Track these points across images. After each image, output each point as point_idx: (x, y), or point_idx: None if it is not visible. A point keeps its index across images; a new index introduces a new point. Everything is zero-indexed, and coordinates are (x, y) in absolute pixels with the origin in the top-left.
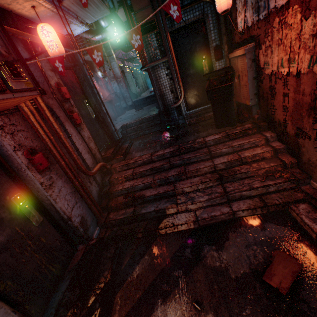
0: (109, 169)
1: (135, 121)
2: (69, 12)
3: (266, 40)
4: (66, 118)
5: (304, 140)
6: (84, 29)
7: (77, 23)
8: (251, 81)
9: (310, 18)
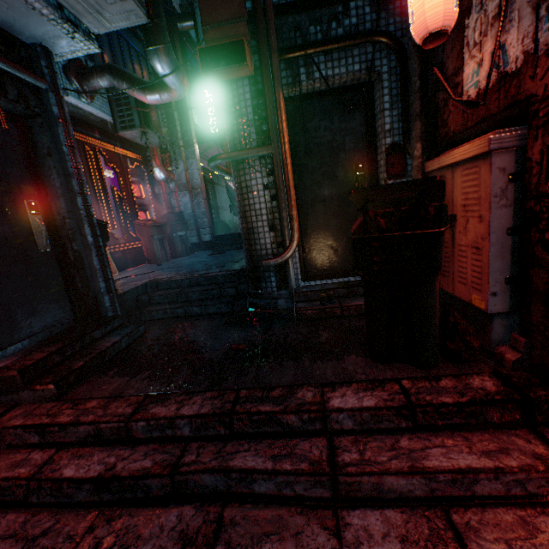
0: None
1: (181, 277)
2: None
3: None
4: None
5: None
6: (85, 46)
7: (52, 14)
8: (499, 239)
9: None
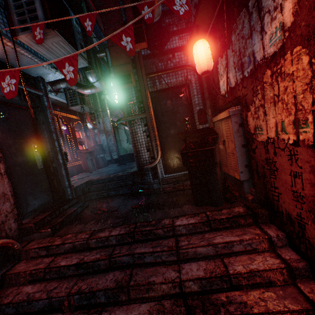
0: (17, 251)
1: (104, 177)
2: (36, 54)
3: (256, 99)
4: None
5: None
6: (59, 76)
7: (47, 66)
8: (239, 149)
9: None
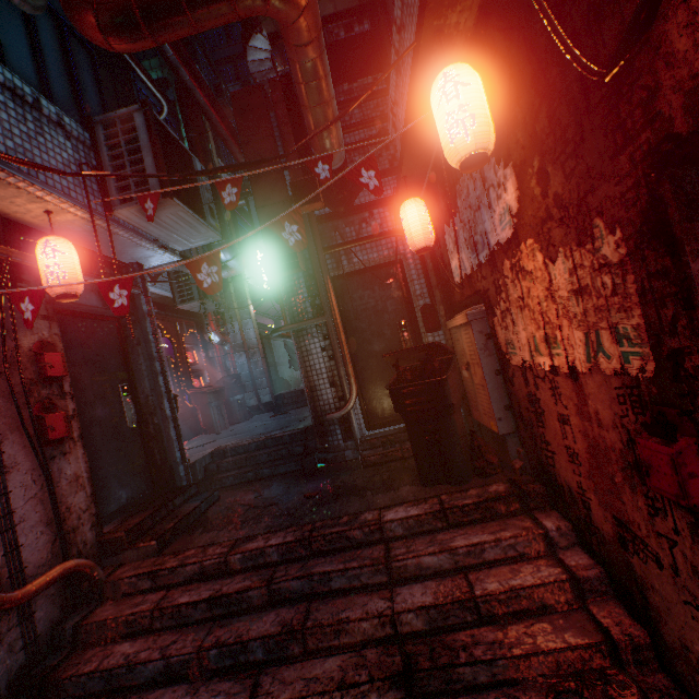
0: (97, 583)
1: (248, 441)
2: (136, 229)
3: (500, 299)
4: (19, 423)
5: (648, 566)
6: (170, 258)
7: (152, 246)
8: (492, 379)
9: (559, 259)
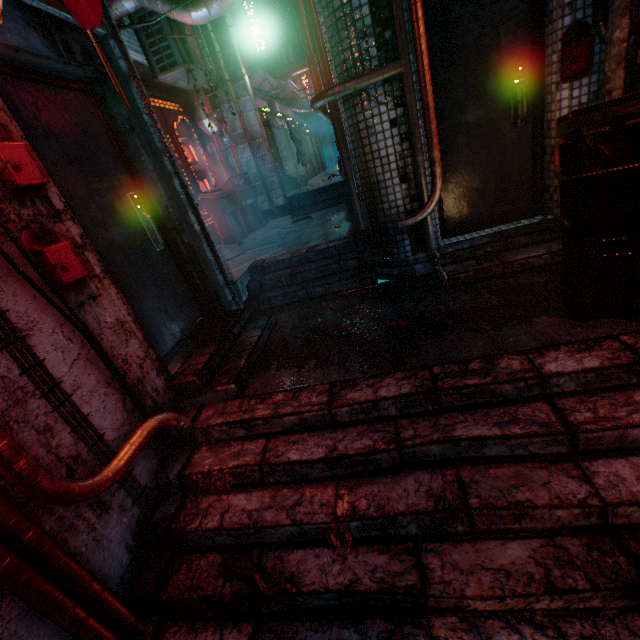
0: (185, 431)
1: (287, 255)
2: None
3: None
4: (7, 265)
5: None
6: None
7: None
8: None
9: None
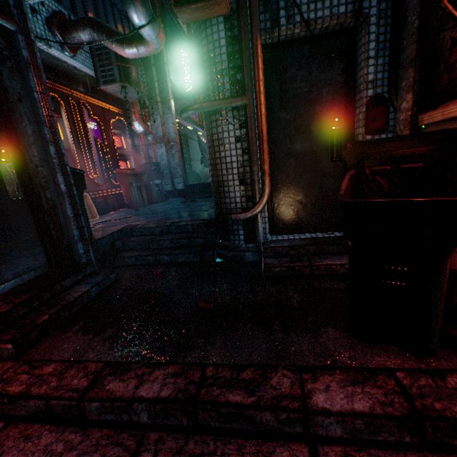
0: None
1: (154, 225)
2: None
3: None
4: None
5: None
6: None
7: None
8: None
9: None
